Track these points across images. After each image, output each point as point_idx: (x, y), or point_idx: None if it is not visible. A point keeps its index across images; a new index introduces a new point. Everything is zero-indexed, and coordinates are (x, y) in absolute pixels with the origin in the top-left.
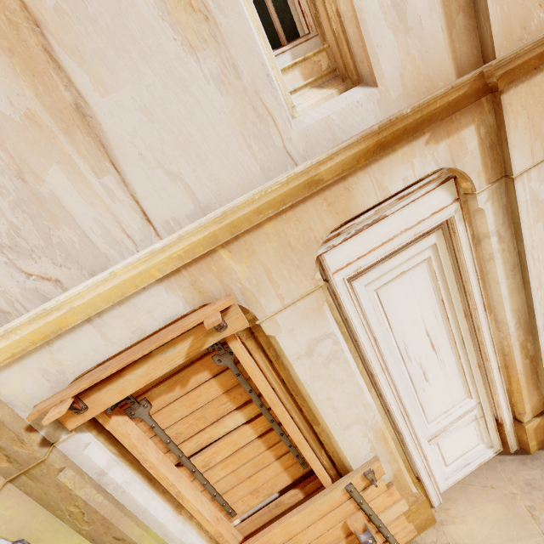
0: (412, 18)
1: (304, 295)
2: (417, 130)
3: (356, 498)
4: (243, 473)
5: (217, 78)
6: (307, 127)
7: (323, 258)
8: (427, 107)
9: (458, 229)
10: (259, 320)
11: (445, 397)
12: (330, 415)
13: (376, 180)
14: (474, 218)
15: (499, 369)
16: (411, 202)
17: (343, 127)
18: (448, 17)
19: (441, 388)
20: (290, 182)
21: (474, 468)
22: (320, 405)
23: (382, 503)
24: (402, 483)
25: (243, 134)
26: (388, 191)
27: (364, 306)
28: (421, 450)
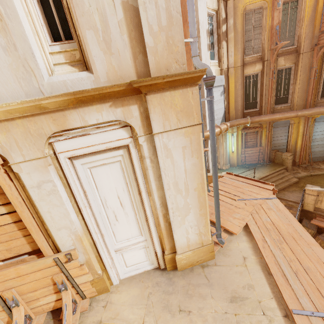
0: (114, 49)
1: (36, 158)
2: (103, 99)
3: (60, 265)
4: (3, 238)
5: (4, 47)
6: (53, 82)
7: (53, 144)
8: (102, 90)
9: (131, 150)
10: (10, 163)
11: (128, 231)
12: (49, 220)
13: (81, 116)
14: (140, 148)
15: (154, 224)
16: (106, 131)
17: (73, 87)
18: (134, 54)
19: (125, 226)
20: (24, 103)
21: (141, 272)
22: (43, 213)
23: (76, 272)
24: (91, 266)
25: (16, 76)
26: (88, 122)
27: (80, 174)
28: (110, 254)
